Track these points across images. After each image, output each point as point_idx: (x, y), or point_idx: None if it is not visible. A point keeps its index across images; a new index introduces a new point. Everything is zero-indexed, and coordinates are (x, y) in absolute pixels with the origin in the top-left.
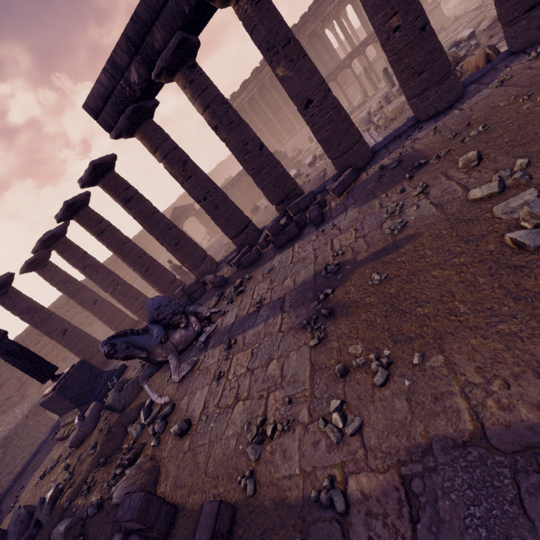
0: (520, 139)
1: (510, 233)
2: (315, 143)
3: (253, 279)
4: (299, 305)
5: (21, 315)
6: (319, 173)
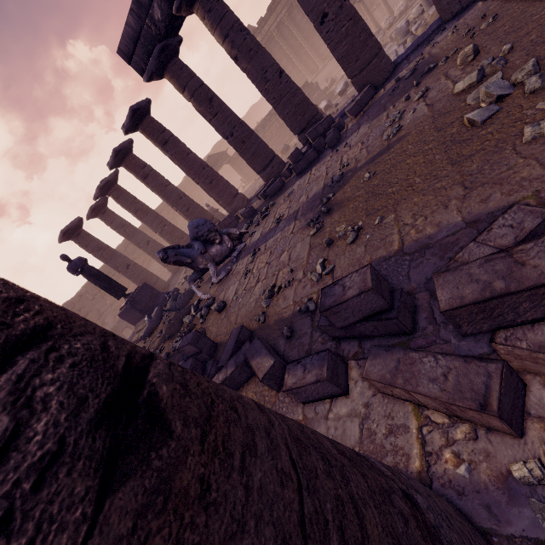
0: (516, 25)
1: (467, 114)
2: None
3: (276, 204)
4: (308, 211)
5: (93, 252)
6: (347, 100)
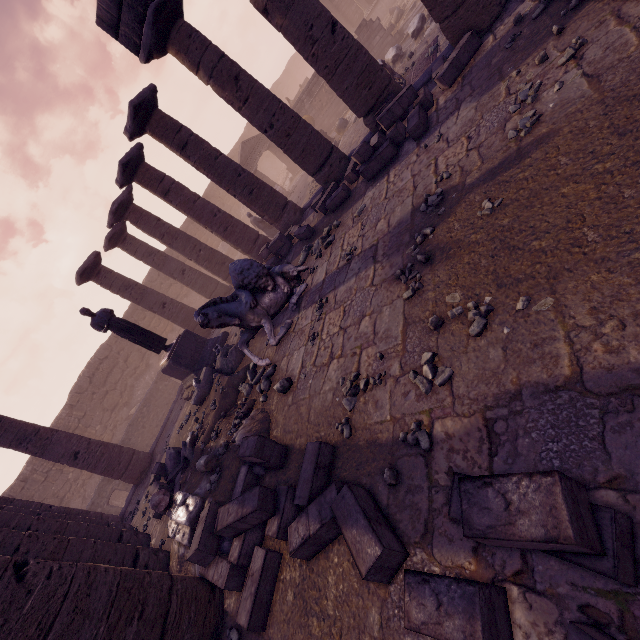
0: None
1: None
2: None
3: (342, 226)
4: (394, 252)
5: (120, 293)
6: (427, 47)
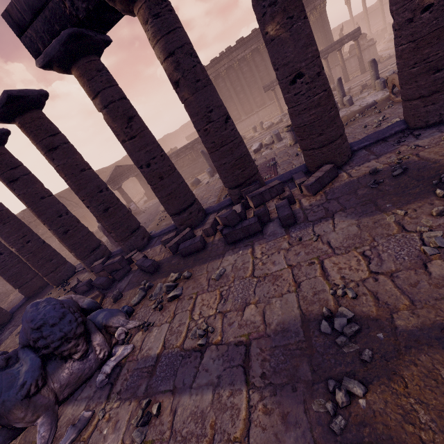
0: None
1: None
2: (259, 133)
3: (194, 281)
4: (285, 385)
5: None
6: (267, 161)
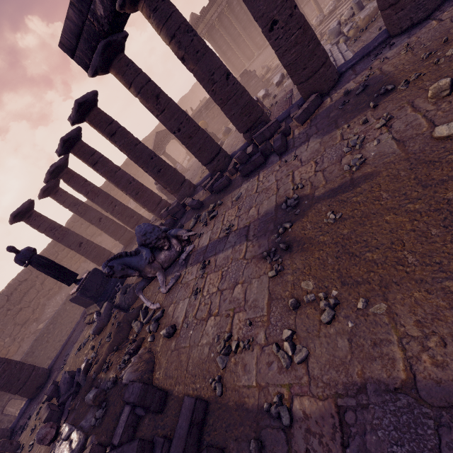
0: None
1: None
2: None
3: (224, 205)
4: (262, 235)
5: (45, 232)
6: (286, 94)
